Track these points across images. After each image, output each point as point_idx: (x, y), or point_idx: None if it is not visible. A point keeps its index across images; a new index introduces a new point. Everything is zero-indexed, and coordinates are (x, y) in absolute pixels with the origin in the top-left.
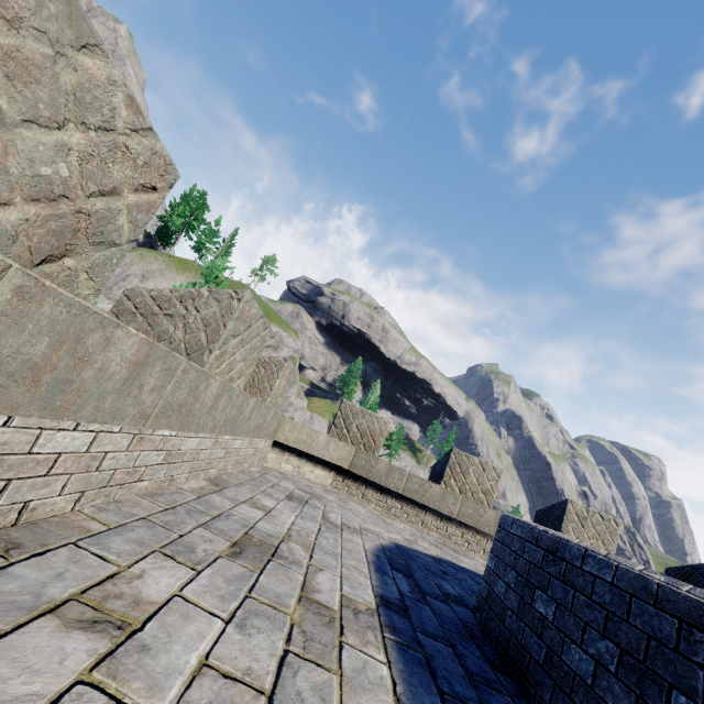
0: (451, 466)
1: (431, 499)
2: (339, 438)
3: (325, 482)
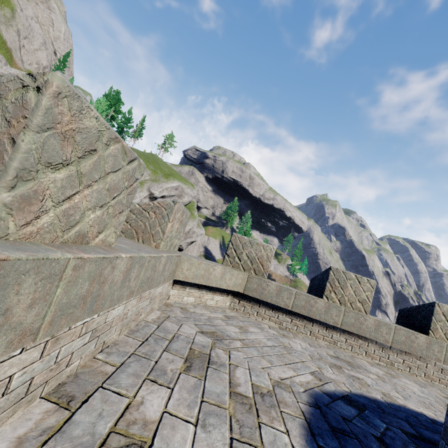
0: (331, 282)
1: (317, 313)
2: (232, 266)
3: (223, 305)
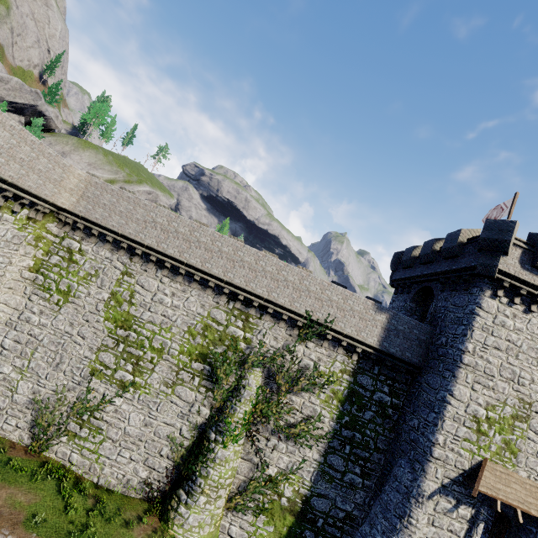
0: None
1: None
2: None
3: None
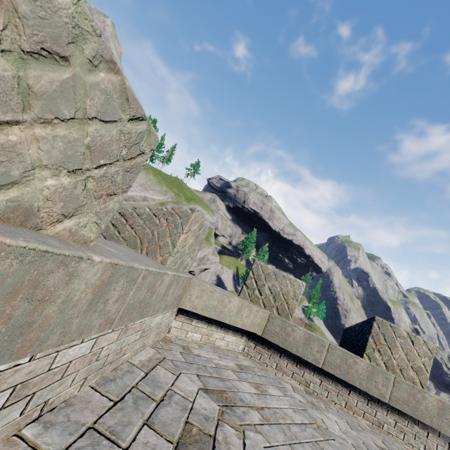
0: (374, 337)
1: (357, 377)
2: (250, 299)
3: (236, 348)
